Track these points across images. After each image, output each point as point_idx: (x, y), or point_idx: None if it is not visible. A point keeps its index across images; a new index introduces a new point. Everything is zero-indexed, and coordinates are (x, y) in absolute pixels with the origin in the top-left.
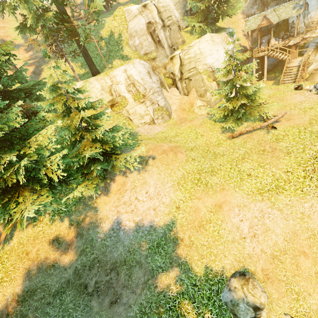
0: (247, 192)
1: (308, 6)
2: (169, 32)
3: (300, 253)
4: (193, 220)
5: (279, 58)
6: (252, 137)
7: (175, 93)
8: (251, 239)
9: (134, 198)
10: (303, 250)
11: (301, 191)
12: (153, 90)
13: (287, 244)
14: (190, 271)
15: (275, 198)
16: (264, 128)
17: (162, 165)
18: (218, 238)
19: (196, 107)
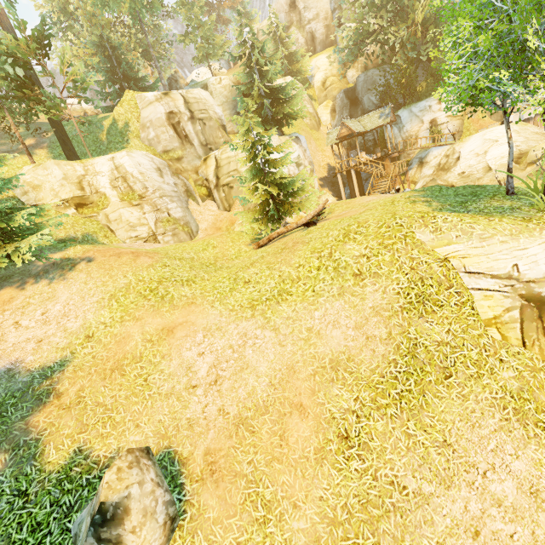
0: (232, 306)
1: (401, 118)
2: (202, 127)
3: (294, 407)
4: (107, 359)
5: (370, 171)
6: (283, 240)
7: (211, 207)
8: (206, 389)
9: (12, 323)
10: (300, 401)
11: (313, 291)
12: (162, 192)
13: (274, 392)
14: (32, 459)
15: (273, 310)
16: (303, 228)
17: (99, 270)
18: (141, 390)
19: (237, 224)
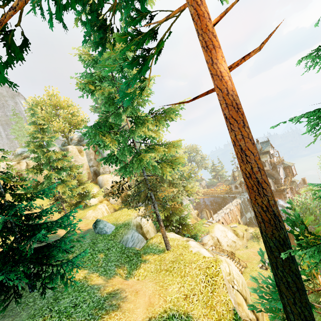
0: None
1: None
2: None
3: None
4: None
5: None
6: None
7: None
8: None
9: None
10: None
11: None
12: None
13: None
14: None
15: None
16: None
17: None
18: None
19: None
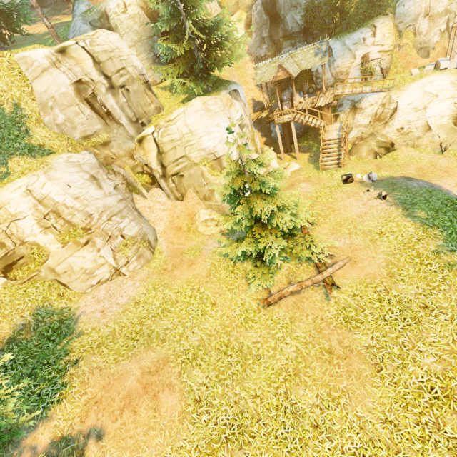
0: None
1: (332, 51)
2: (126, 96)
3: None
4: None
5: (311, 125)
6: (303, 307)
7: (159, 198)
8: None
9: None
10: None
11: None
12: (108, 211)
13: None
14: None
15: None
16: (318, 283)
17: (123, 455)
18: None
19: (199, 222)
